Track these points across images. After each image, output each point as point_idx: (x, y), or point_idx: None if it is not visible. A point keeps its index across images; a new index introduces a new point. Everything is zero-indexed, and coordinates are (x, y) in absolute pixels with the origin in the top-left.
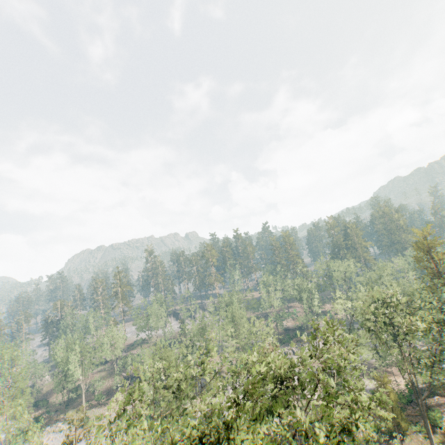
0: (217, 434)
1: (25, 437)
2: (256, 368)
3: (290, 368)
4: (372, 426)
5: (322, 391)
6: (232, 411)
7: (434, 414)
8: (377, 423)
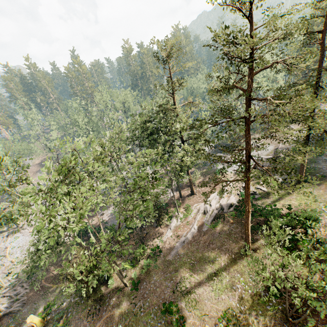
0: None
1: None
2: None
3: None
4: None
5: None
6: None
7: (139, 250)
8: None
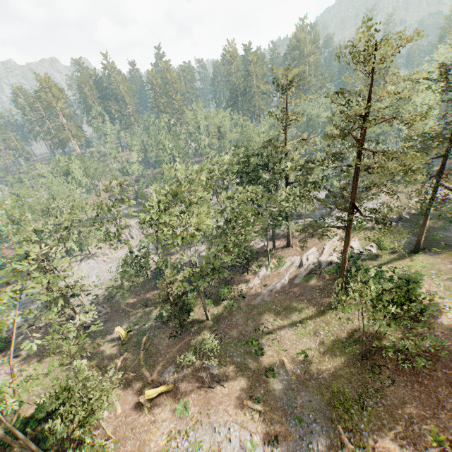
0: None
1: None
2: None
3: None
4: None
5: None
6: None
7: (224, 290)
8: None
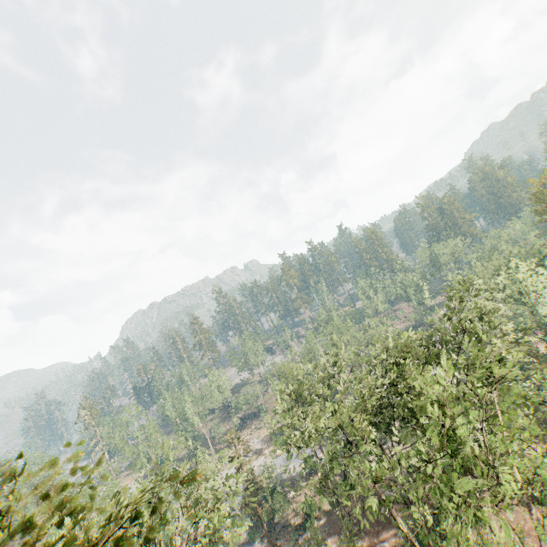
0: (381, 399)
1: (196, 460)
2: (407, 333)
3: (432, 335)
4: (523, 351)
5: (472, 335)
6: (392, 375)
7: None
8: (527, 348)
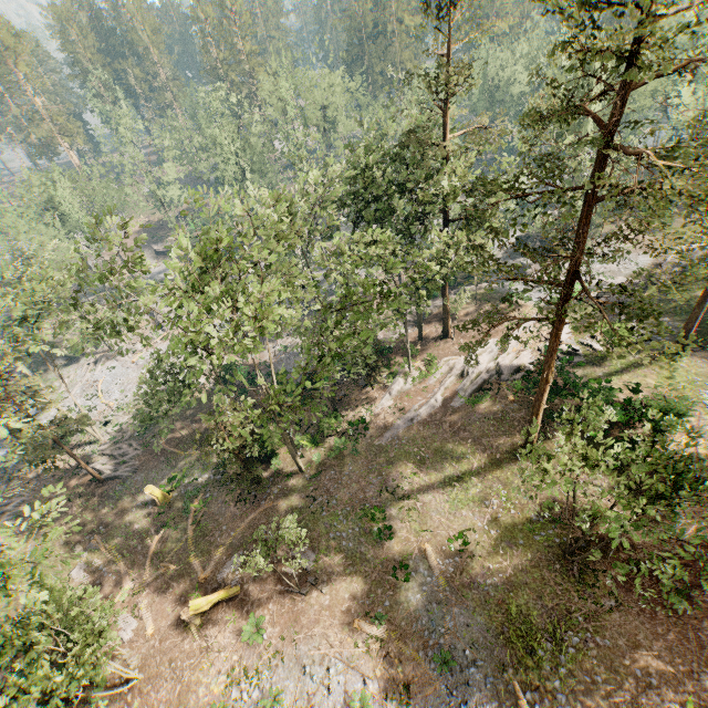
0: None
1: None
2: None
3: None
4: None
5: None
6: None
7: (329, 421)
8: None
